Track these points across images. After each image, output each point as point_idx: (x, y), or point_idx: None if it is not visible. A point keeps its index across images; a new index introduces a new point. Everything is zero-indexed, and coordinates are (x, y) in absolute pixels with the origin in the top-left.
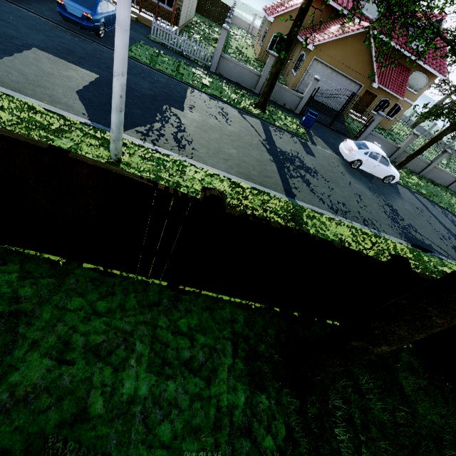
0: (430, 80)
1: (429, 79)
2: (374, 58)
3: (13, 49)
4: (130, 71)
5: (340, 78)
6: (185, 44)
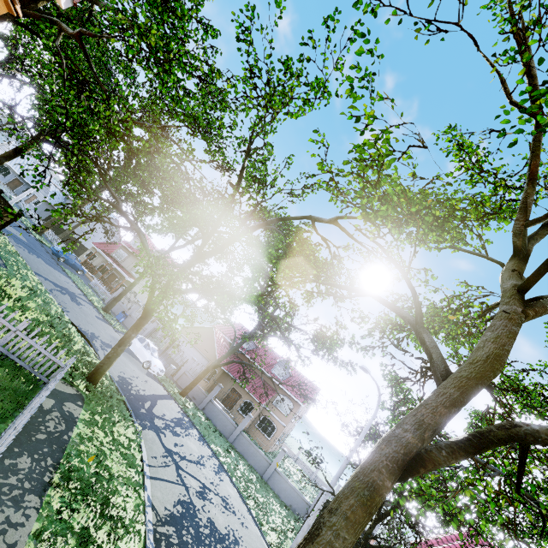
0: (296, 406)
1: (295, 405)
2: (216, 343)
3: (12, 227)
4: (49, 259)
5: (196, 352)
6: (102, 290)
